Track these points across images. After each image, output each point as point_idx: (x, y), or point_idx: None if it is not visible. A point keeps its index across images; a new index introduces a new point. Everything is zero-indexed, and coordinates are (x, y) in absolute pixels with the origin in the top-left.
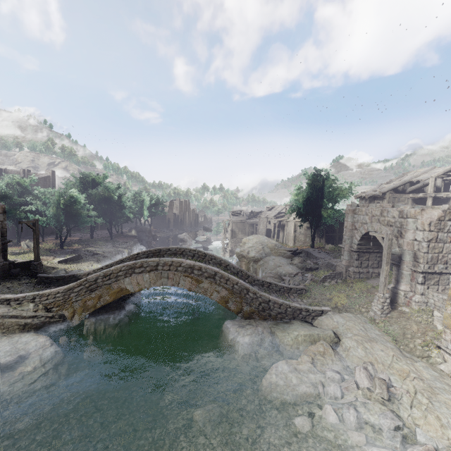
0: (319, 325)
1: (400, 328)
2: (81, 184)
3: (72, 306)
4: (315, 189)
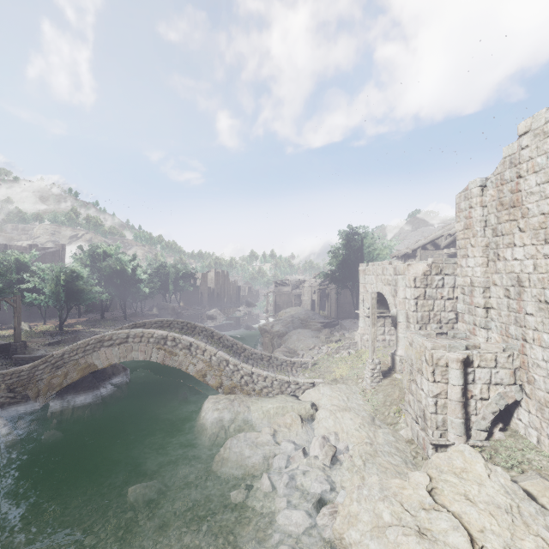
0: (304, 398)
1: (384, 396)
2: (89, 257)
3: (37, 386)
4: (351, 250)
